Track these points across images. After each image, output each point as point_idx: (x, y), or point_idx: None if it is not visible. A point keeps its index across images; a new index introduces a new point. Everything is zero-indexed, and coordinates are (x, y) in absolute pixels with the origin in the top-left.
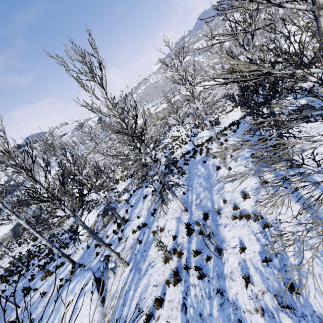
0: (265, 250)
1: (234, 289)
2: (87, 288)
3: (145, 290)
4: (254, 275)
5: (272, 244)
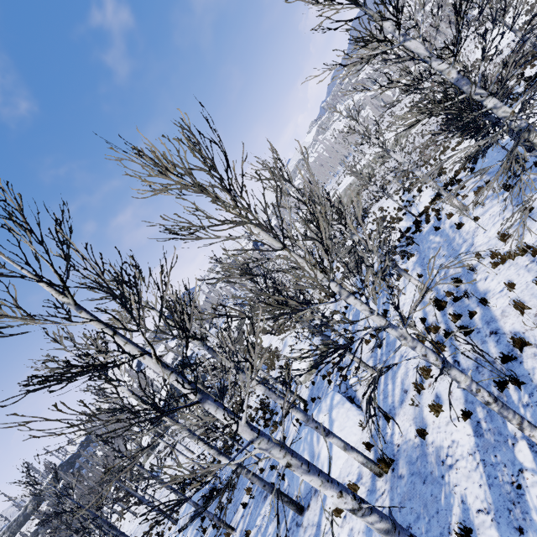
0: None
1: (509, 322)
2: (336, 402)
3: (405, 376)
4: (529, 301)
5: None
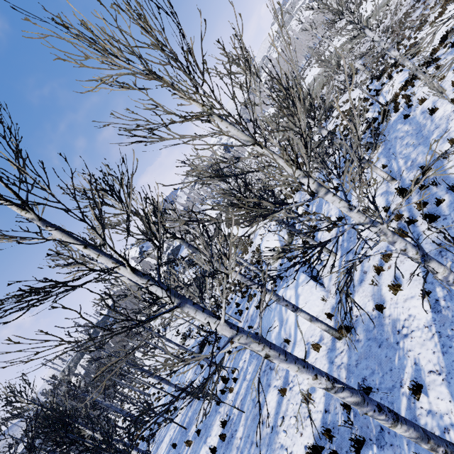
0: None
1: None
2: (301, 281)
3: (365, 260)
4: None
5: None
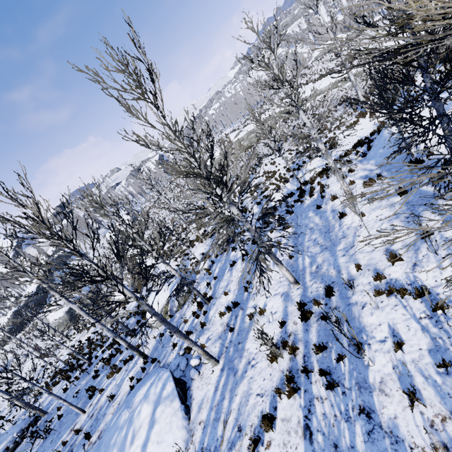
0: (440, 347)
1: (390, 410)
2: (165, 394)
3: (245, 400)
4: (423, 389)
5: (451, 336)
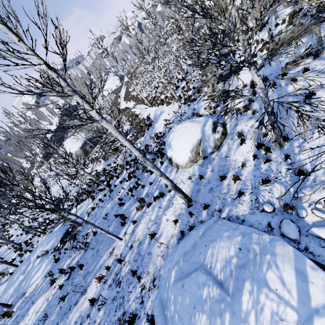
0: None
1: None
2: (321, 297)
3: None
4: None
5: None
